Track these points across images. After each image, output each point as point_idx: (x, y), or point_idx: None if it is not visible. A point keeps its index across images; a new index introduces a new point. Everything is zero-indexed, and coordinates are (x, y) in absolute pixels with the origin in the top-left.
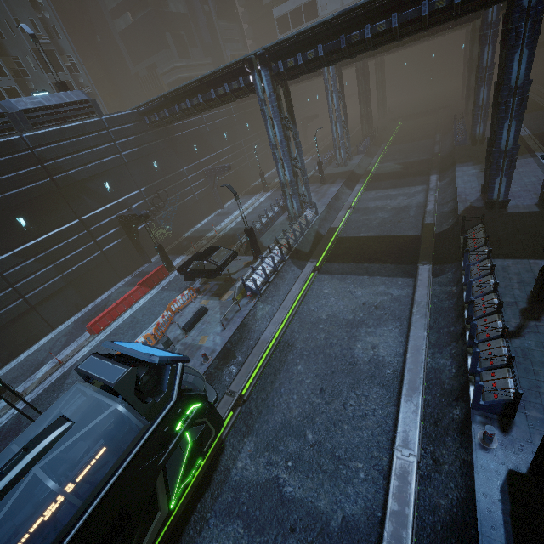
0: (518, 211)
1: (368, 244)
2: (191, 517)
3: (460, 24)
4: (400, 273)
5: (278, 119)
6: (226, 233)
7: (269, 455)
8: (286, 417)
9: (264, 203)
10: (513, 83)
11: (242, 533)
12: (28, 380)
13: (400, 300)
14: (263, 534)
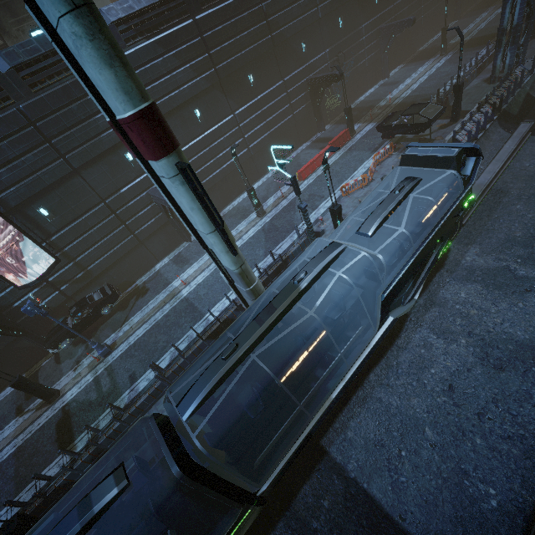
0: None
1: None
2: (432, 279)
3: None
4: None
5: None
6: (402, 101)
7: (495, 255)
8: (509, 236)
9: (444, 68)
10: None
11: (481, 289)
12: (262, 206)
13: None
14: (501, 290)
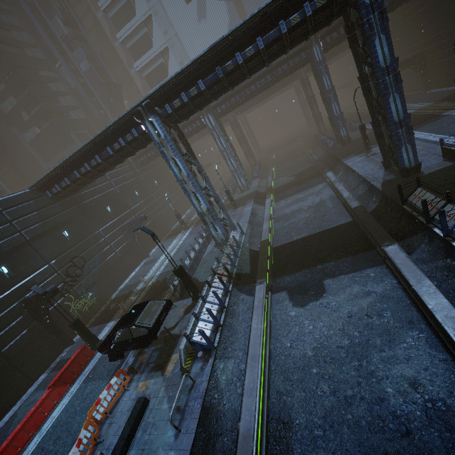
0: (434, 170)
1: (307, 245)
2: None
3: (297, 68)
4: (364, 263)
5: (179, 155)
6: (156, 280)
7: None
8: None
9: (188, 239)
10: (383, 64)
11: None
12: None
13: (391, 296)
14: None
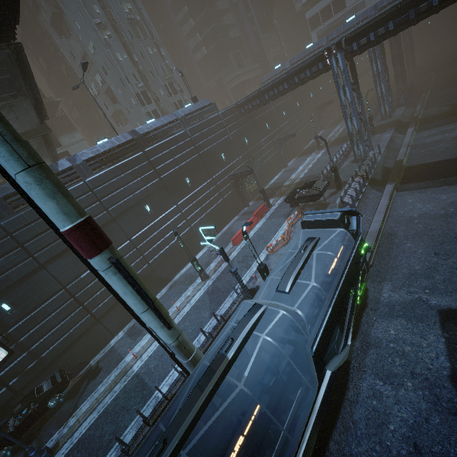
0: None
1: (438, 166)
2: (361, 319)
3: None
4: None
5: (349, 85)
6: (300, 180)
7: (406, 289)
8: (410, 270)
9: (323, 157)
10: None
11: (406, 323)
12: (206, 270)
13: None
14: (423, 322)
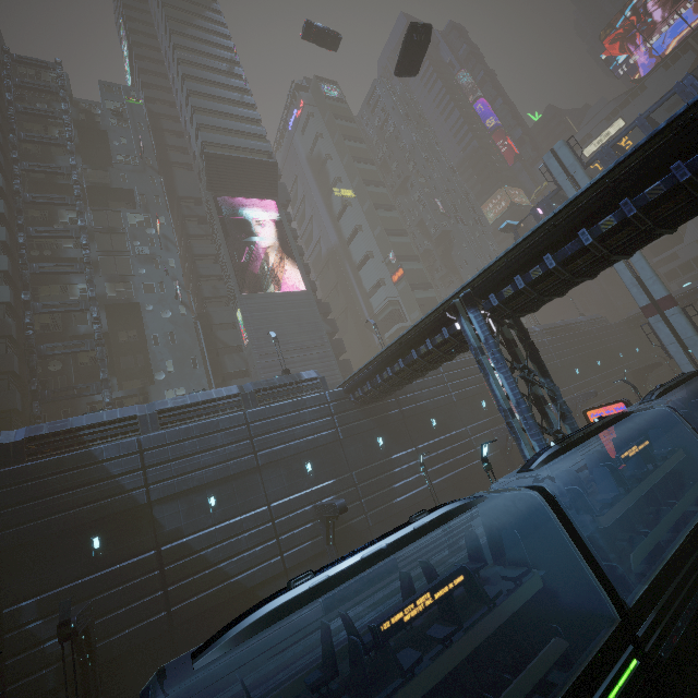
0: None
1: None
2: None
3: None
4: None
5: None
6: None
7: None
8: None
9: None
10: None
11: None
12: None
13: None
14: None
